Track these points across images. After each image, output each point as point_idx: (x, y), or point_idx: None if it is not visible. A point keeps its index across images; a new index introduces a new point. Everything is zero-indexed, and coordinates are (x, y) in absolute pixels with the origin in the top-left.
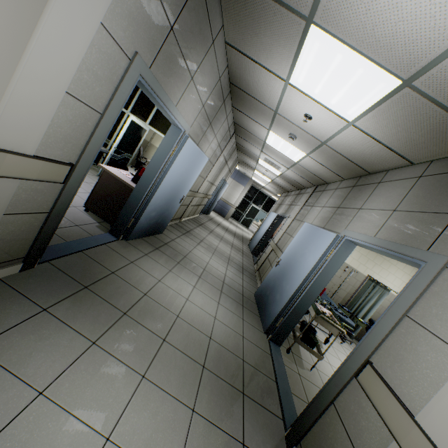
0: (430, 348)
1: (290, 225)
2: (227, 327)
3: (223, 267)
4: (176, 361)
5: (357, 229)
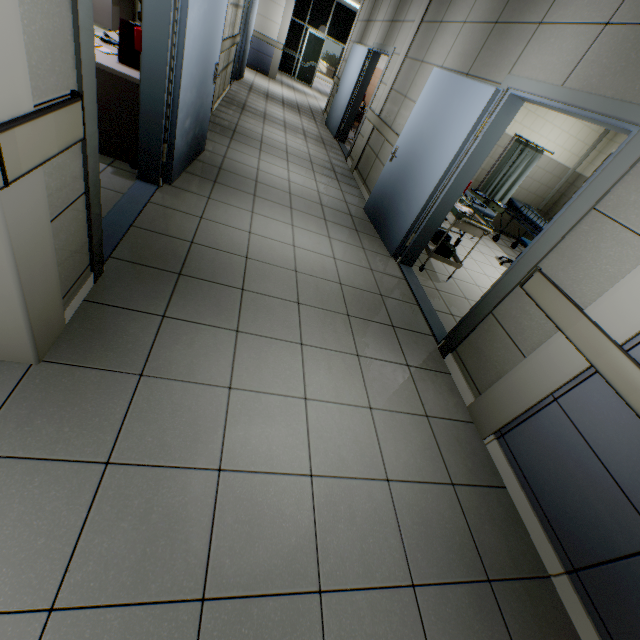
0: (616, 243)
1: (400, 74)
2: (351, 265)
3: (311, 181)
4: (322, 320)
5: (532, 72)
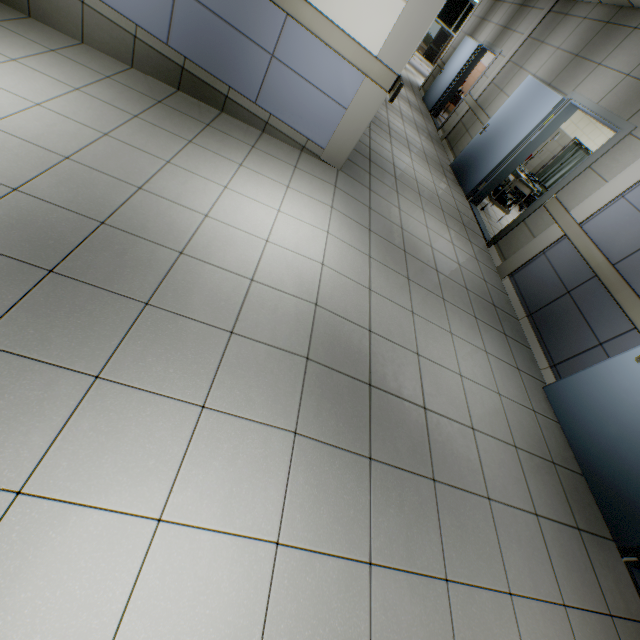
0: (593, 183)
1: (501, 72)
2: (443, 191)
3: (417, 137)
4: (430, 206)
5: (585, 92)
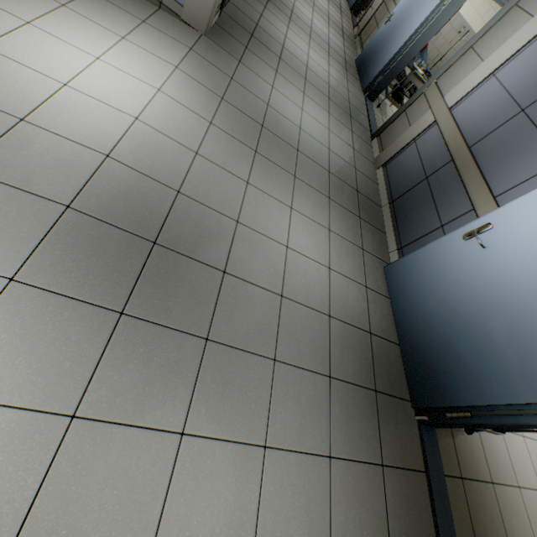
0: (471, 64)
1: None
2: (337, 82)
3: (325, 29)
4: (315, 92)
5: None
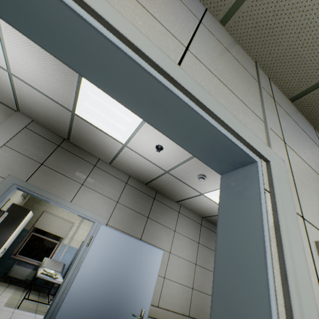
0: None
1: None
2: None
3: None
4: None
5: None
